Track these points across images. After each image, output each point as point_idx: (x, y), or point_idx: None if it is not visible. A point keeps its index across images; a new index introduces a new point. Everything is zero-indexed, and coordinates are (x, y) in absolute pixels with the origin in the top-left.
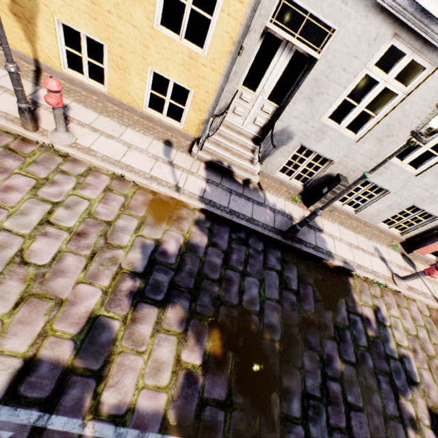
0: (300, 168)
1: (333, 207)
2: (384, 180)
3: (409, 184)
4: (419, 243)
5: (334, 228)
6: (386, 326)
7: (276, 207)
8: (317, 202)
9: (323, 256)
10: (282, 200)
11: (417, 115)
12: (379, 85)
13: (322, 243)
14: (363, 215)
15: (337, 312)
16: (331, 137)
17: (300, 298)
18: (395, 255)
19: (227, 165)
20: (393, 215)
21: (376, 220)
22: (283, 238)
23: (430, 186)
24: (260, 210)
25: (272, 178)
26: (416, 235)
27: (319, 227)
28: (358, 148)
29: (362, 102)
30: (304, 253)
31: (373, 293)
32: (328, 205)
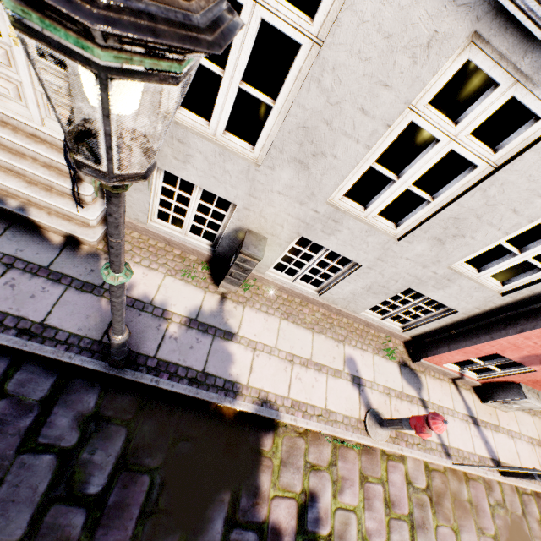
0: (189, 215)
1: (276, 285)
2: (343, 244)
3: (390, 254)
4: (430, 347)
5: (267, 326)
6: (319, 538)
7: (134, 291)
8: (222, 281)
9: (209, 397)
10: (157, 276)
11: (359, 103)
12: (246, 15)
13: (223, 363)
14: (332, 300)
15: (197, 533)
16: (203, 152)
17: (101, 516)
18: (387, 368)
19: (18, 205)
20: (404, 290)
21: (355, 308)
22: (112, 366)
23: (430, 259)
24: (80, 302)
25: (146, 231)
26: (426, 333)
27: (229, 328)
28: (268, 180)
29: (229, 67)
30: (169, 391)
31: (313, 462)
32: (115, 327)
